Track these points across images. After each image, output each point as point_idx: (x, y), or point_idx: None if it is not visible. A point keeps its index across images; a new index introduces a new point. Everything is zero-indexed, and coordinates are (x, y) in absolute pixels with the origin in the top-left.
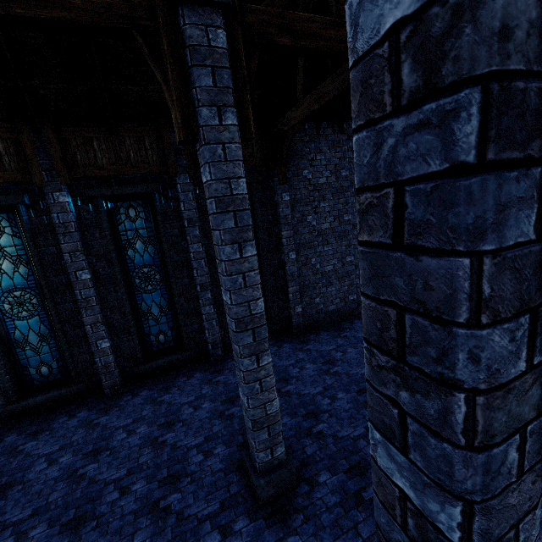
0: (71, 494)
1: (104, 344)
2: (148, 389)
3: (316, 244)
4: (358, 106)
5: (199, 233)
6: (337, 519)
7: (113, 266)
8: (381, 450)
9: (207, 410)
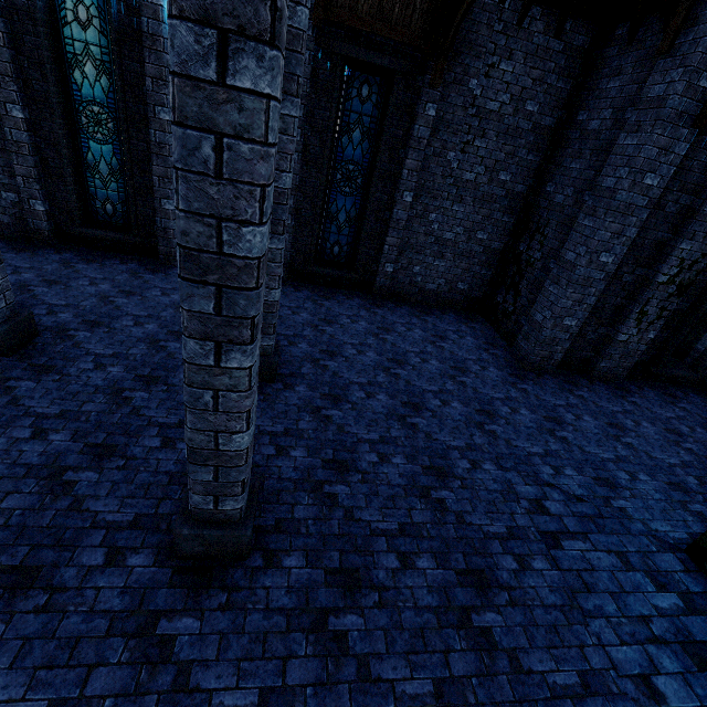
0: (98, 308)
1: (168, 205)
2: None
3: (445, 196)
4: None
5: (303, 115)
6: (288, 411)
7: None
8: None
9: None
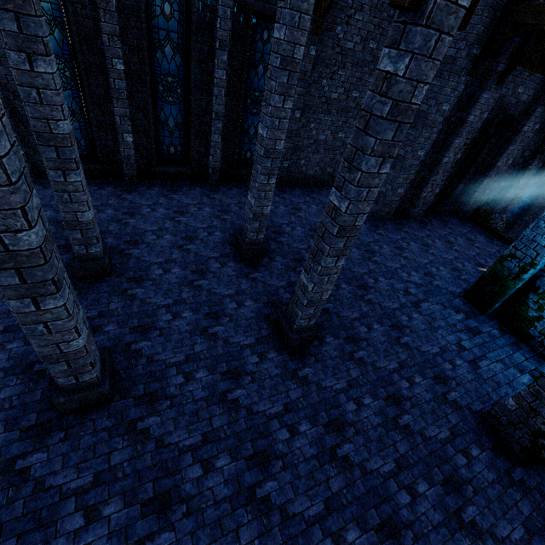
0: (123, 230)
1: (129, 138)
2: (159, 187)
3: (320, 111)
4: (373, 83)
5: (227, 60)
6: (281, 273)
7: (143, 64)
8: (333, 194)
9: (208, 212)
